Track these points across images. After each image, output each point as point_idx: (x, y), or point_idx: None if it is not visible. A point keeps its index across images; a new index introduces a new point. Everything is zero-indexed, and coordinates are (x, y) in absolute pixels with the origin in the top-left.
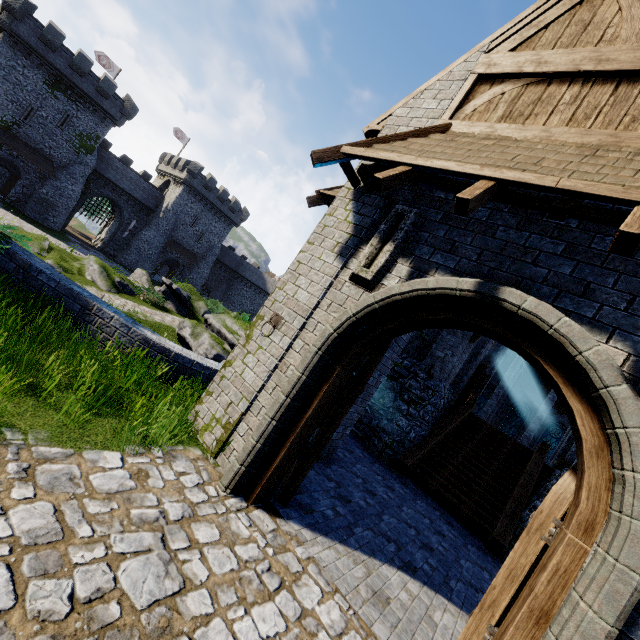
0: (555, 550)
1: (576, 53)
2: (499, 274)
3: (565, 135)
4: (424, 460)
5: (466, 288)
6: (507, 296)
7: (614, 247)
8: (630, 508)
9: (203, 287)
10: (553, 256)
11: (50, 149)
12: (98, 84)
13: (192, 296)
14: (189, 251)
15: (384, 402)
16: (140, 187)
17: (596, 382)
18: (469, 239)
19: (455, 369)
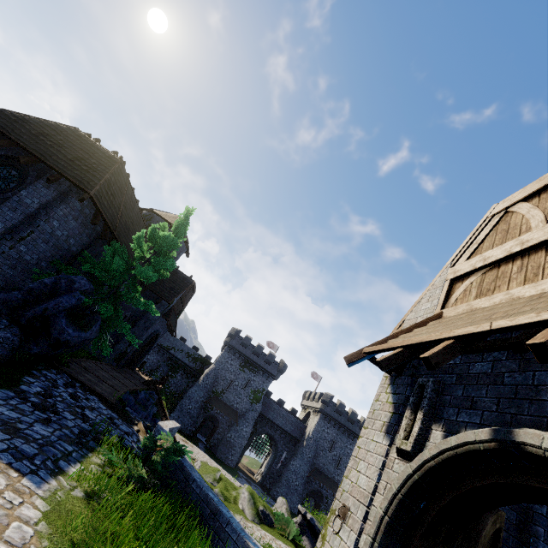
0: None
1: (505, 246)
2: (522, 418)
3: (522, 291)
4: None
5: (483, 438)
6: (523, 437)
7: (539, 358)
8: None
9: None
10: None
11: (237, 404)
12: (266, 358)
13: None
14: (330, 479)
15: None
16: (289, 421)
17: None
18: (483, 391)
19: None
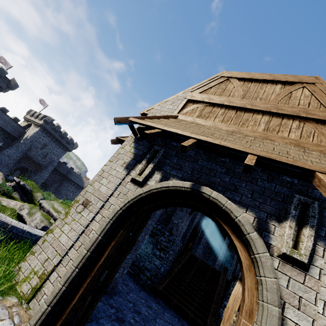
0: None
1: (222, 98)
2: (200, 180)
3: (221, 126)
4: (169, 285)
5: (187, 186)
6: (204, 190)
7: (243, 170)
8: (266, 298)
9: (42, 184)
10: (221, 173)
11: None
12: None
13: (33, 189)
14: (37, 163)
15: (147, 251)
16: (10, 125)
17: (244, 231)
18: (187, 164)
19: (183, 229)
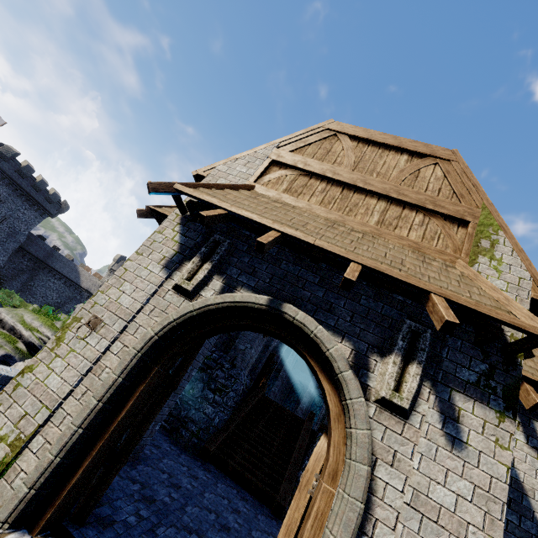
0: (316, 499)
1: (324, 165)
2: (283, 293)
3: (319, 210)
4: (225, 443)
5: (262, 303)
6: (287, 310)
7: (342, 286)
8: (355, 455)
9: None
10: (313, 284)
11: None
12: None
13: None
14: None
15: (193, 393)
16: None
17: (336, 369)
18: (264, 267)
19: (253, 359)
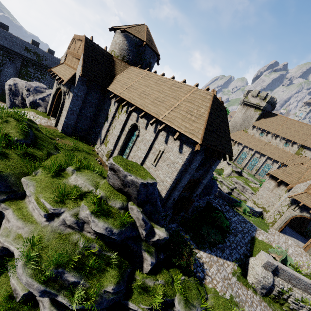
0: None
1: None
2: None
3: None
4: None
5: (309, 216)
6: None
7: None
8: None
9: None
10: None
11: None
12: None
13: None
14: None
15: None
16: None
17: None
18: (309, 209)
19: None
